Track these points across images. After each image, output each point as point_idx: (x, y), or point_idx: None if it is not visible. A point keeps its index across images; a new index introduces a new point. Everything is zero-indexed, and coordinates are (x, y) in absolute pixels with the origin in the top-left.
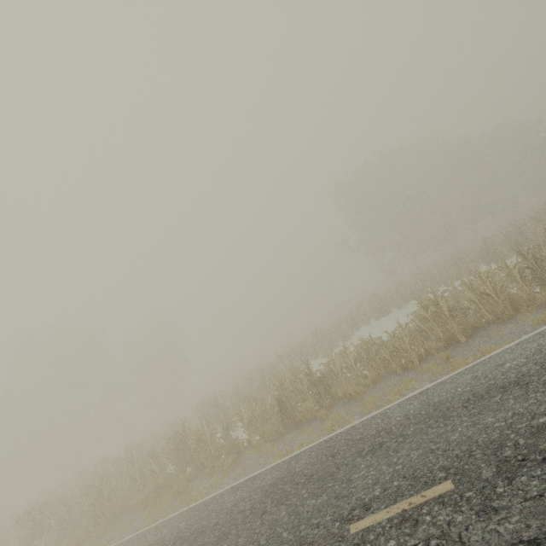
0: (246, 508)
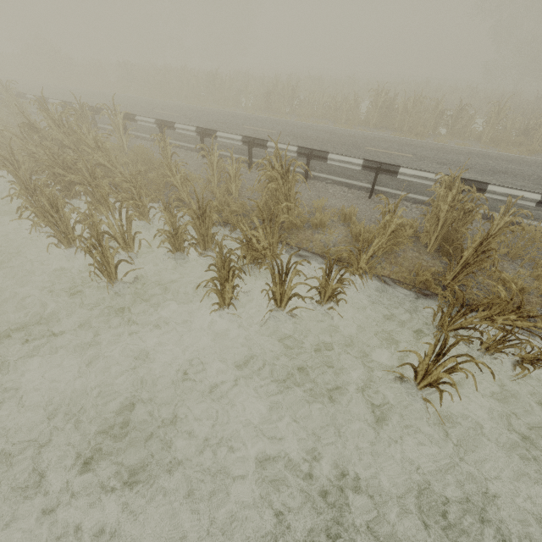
0: (223, 114)
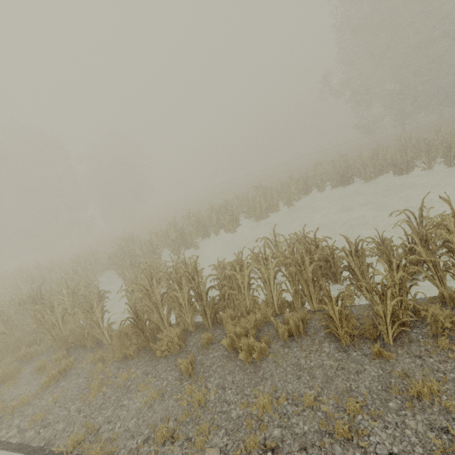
0: None
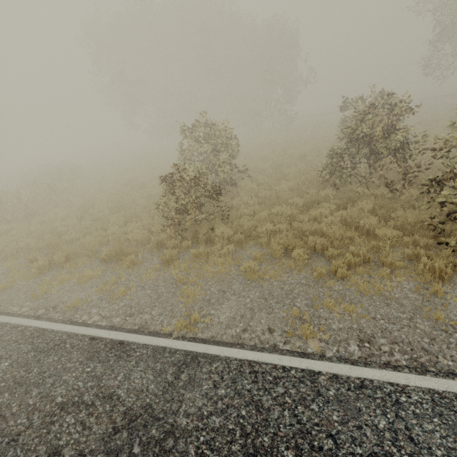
0: None
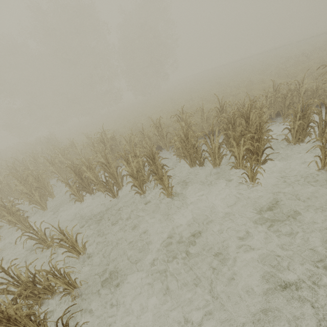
0: None
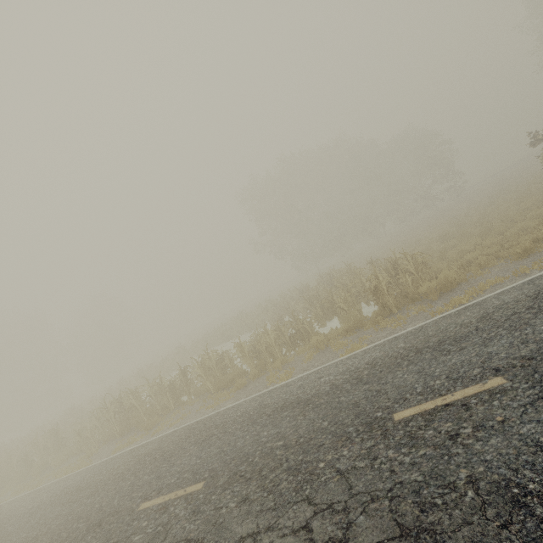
0: None
